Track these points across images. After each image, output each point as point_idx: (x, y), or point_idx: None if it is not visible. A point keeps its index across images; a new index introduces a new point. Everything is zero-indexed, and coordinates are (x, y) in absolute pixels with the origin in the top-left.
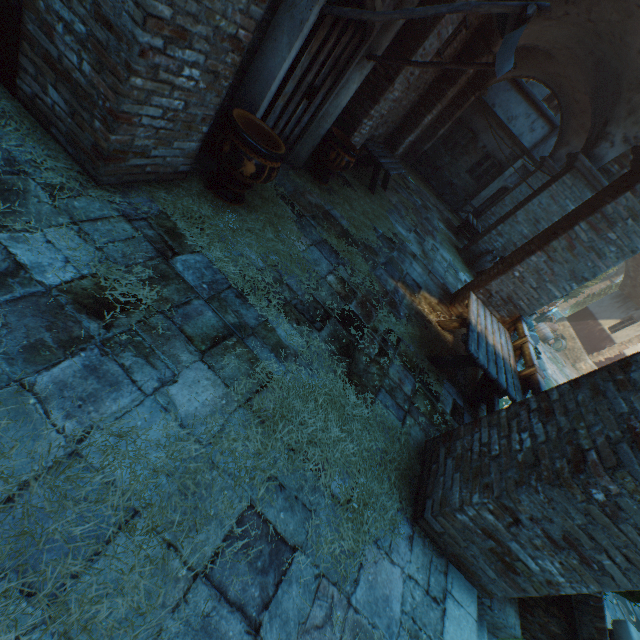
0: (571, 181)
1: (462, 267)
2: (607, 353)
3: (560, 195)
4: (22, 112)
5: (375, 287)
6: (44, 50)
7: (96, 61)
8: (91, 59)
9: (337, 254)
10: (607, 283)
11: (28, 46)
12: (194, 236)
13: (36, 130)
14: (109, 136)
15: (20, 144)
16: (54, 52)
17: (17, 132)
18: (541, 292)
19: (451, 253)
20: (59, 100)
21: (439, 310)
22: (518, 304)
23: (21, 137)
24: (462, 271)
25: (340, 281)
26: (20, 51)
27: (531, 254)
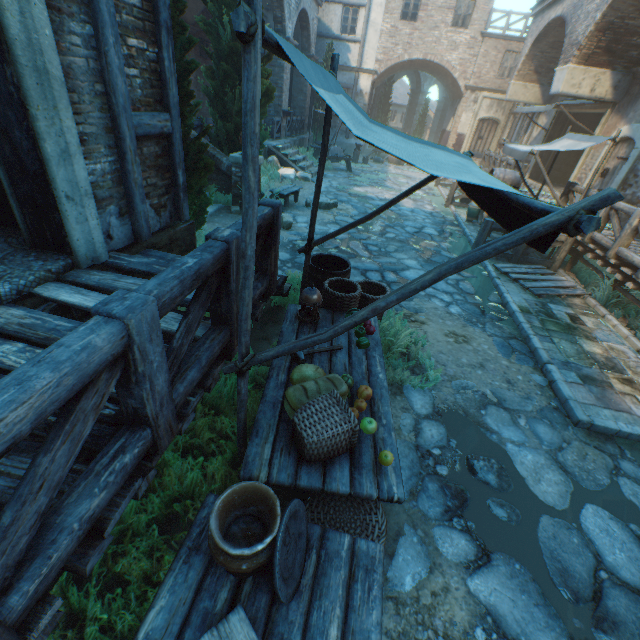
0: None
1: None
2: (450, 142)
3: (273, 61)
4: None
5: None
6: None
7: None
8: None
9: None
10: None
11: None
12: None
13: None
14: None
15: None
16: None
17: None
18: None
19: None
20: None
21: None
22: None
23: None
24: None
25: None
26: None
27: None
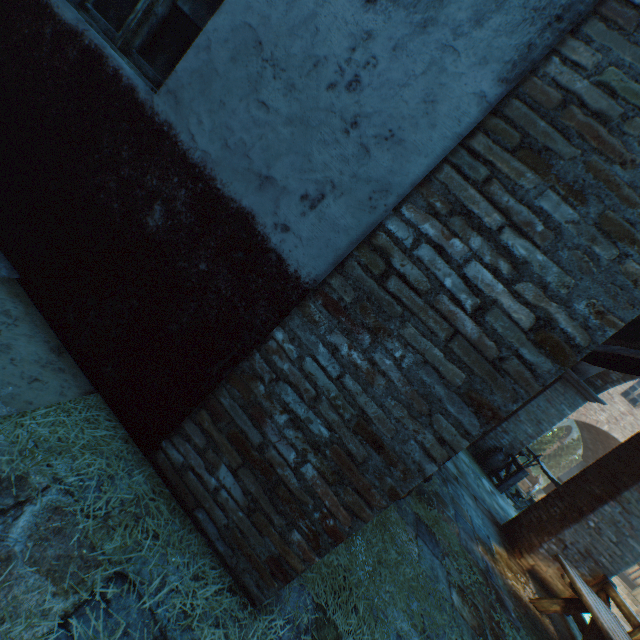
0: (562, 388)
1: (478, 467)
2: None
3: (555, 399)
4: (155, 484)
5: (477, 576)
6: (236, 428)
7: (332, 469)
8: (323, 464)
9: (433, 534)
10: (558, 443)
11: (208, 415)
12: (357, 638)
13: (174, 516)
14: (313, 556)
15: (161, 572)
16: (254, 436)
17: (156, 542)
18: (623, 547)
19: (463, 450)
20: (233, 485)
21: (515, 569)
22: (599, 560)
23: (160, 550)
24: (481, 474)
25: (461, 595)
26: (189, 415)
27: (603, 502)
